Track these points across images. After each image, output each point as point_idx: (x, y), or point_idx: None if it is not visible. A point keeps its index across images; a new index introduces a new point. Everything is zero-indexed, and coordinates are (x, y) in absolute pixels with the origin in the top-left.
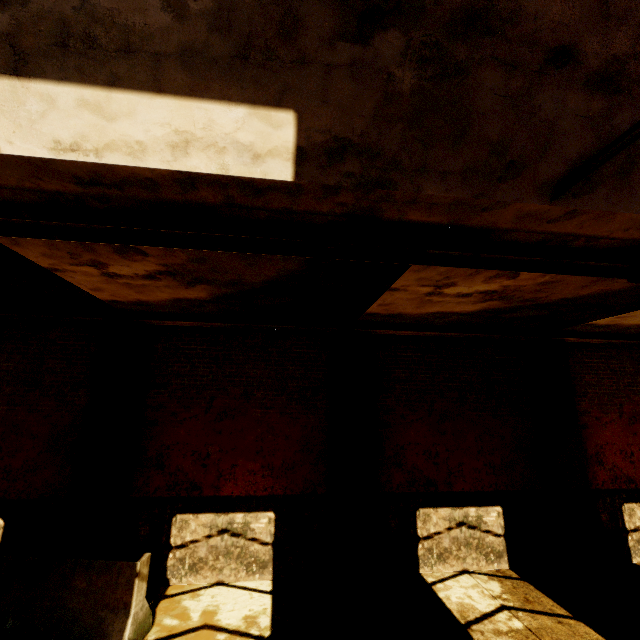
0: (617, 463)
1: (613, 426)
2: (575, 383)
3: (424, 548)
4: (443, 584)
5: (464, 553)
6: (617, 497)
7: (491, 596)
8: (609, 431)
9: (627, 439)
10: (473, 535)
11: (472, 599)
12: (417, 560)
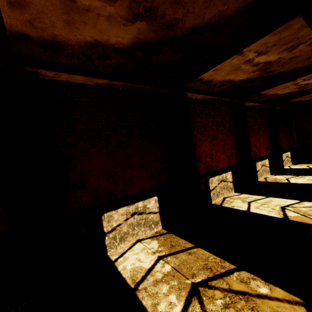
0: (207, 160)
1: (206, 142)
2: (191, 121)
3: (110, 238)
4: (123, 257)
5: (137, 230)
6: (207, 176)
7: (152, 253)
8: (204, 145)
9: (211, 148)
10: (142, 218)
11: (141, 261)
12: (105, 248)
